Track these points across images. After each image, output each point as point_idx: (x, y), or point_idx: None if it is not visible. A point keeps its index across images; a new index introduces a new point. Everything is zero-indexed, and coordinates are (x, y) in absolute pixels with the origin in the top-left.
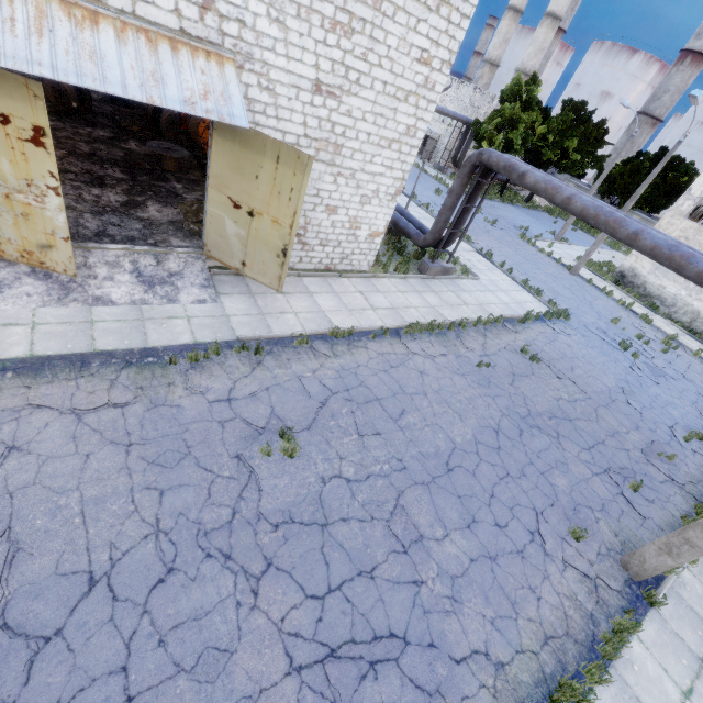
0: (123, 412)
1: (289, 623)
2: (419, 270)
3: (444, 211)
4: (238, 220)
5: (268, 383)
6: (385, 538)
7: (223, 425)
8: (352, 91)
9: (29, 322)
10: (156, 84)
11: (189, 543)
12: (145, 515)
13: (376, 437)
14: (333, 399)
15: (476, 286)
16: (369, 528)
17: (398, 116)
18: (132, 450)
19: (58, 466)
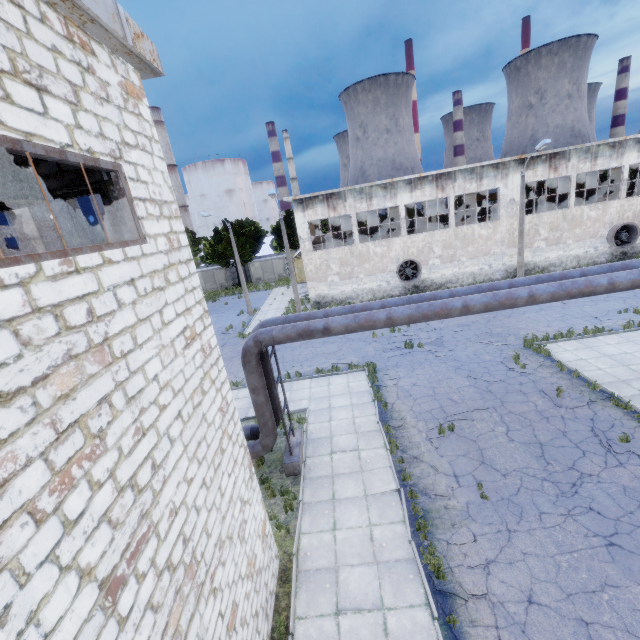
0: None
1: None
2: (288, 475)
3: (263, 409)
4: None
5: None
6: None
7: None
8: (156, 490)
9: None
10: None
11: None
12: None
13: None
14: None
15: (320, 419)
16: None
17: (208, 417)
18: None
19: None
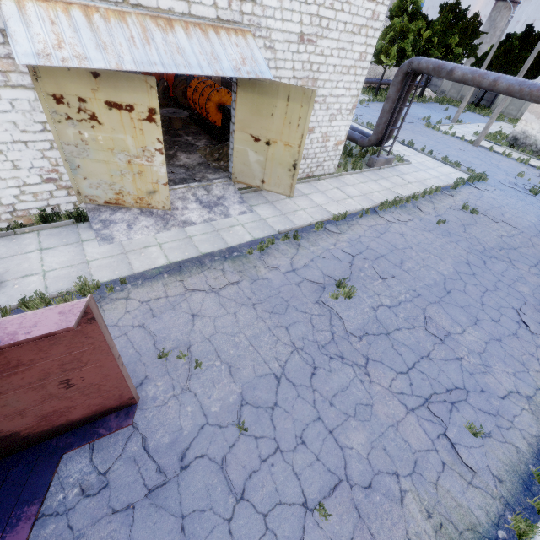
0: (239, 287)
1: (394, 388)
2: (367, 165)
3: (383, 115)
4: (258, 150)
5: (311, 257)
6: (427, 337)
7: (298, 286)
8: (323, 35)
9: (156, 243)
10: (216, 61)
11: (317, 353)
12: (284, 341)
13: (393, 279)
14: (356, 259)
15: (410, 168)
16: (415, 332)
17: (354, 47)
18: (256, 307)
19: (223, 321)
